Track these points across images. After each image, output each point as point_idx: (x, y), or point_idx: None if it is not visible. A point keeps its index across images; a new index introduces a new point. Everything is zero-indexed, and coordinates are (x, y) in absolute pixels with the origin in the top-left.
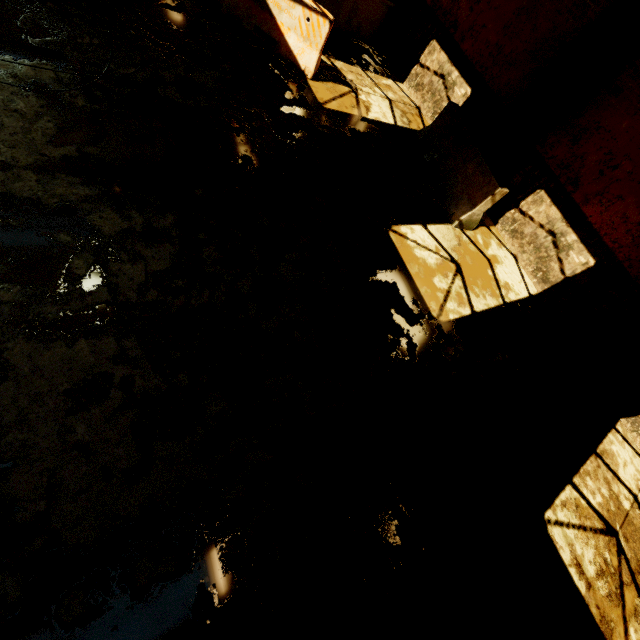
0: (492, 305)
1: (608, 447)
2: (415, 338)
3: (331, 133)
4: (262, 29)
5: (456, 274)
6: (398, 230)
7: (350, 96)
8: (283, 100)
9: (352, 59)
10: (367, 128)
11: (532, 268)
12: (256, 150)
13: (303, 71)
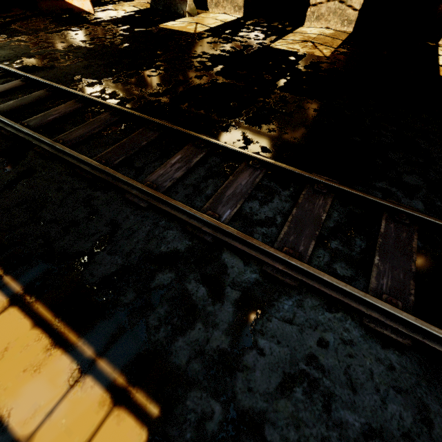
0: (219, 24)
1: (299, 30)
2: (188, 37)
3: (115, 19)
4: (63, 8)
5: (197, 24)
6: (162, 25)
7: (114, 11)
8: (89, 21)
9: (106, 5)
10: (129, 14)
11: (233, 10)
12: (91, 30)
13: (89, 13)
